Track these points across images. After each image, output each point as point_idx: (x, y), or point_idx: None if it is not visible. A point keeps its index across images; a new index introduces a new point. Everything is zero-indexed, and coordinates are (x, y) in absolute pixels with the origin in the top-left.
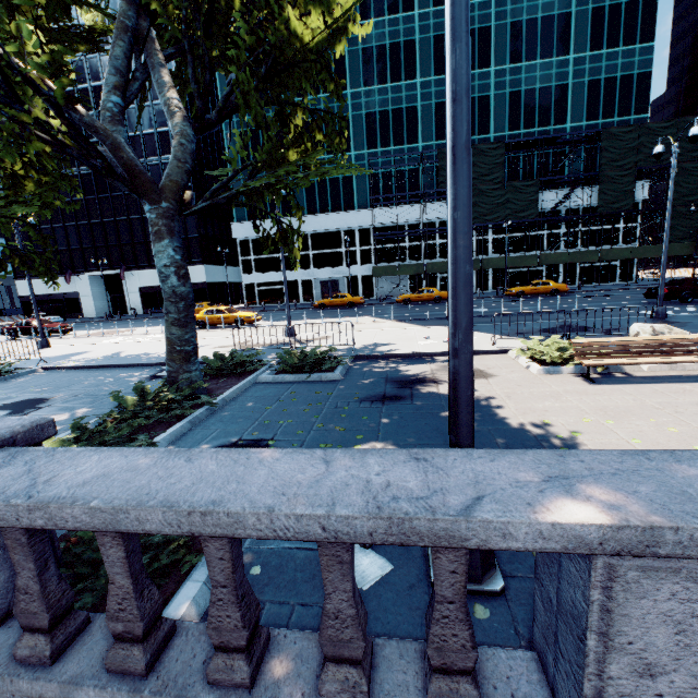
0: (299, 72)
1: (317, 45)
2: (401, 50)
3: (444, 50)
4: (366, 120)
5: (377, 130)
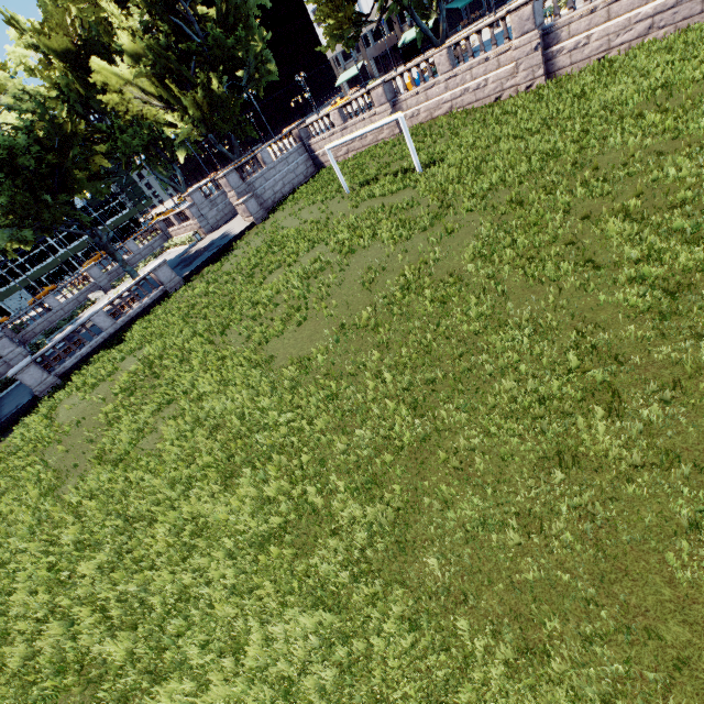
0: None
1: None
2: None
3: None
4: None
5: None
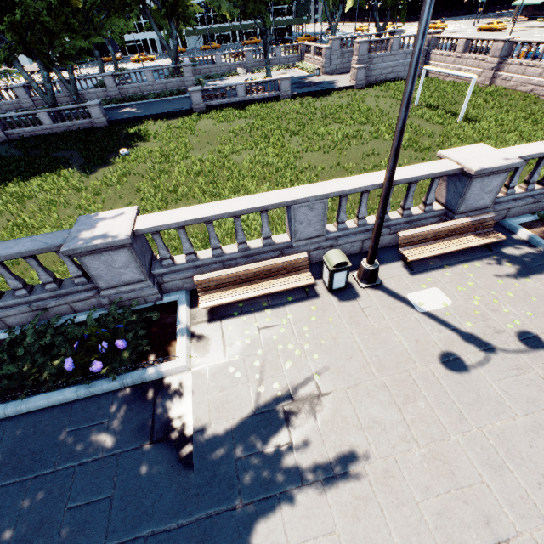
0: None
1: None
2: None
3: None
4: None
5: None
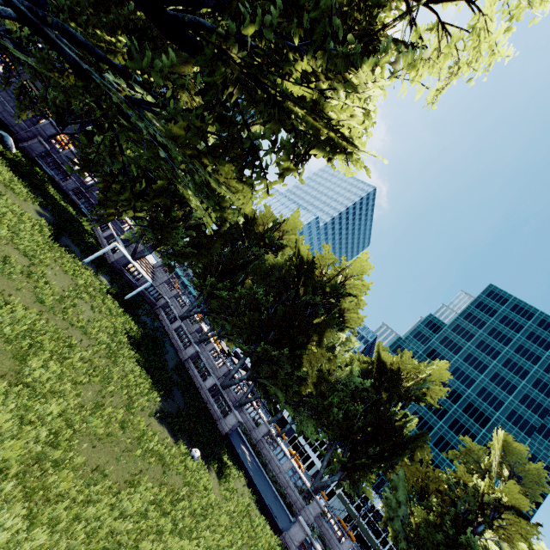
0: None
1: None
2: None
3: None
4: None
5: None
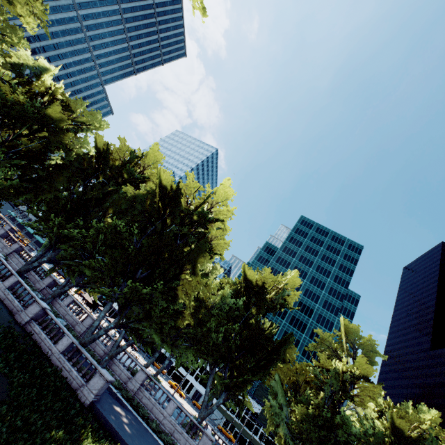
0: None
1: None
2: None
3: None
4: None
5: None
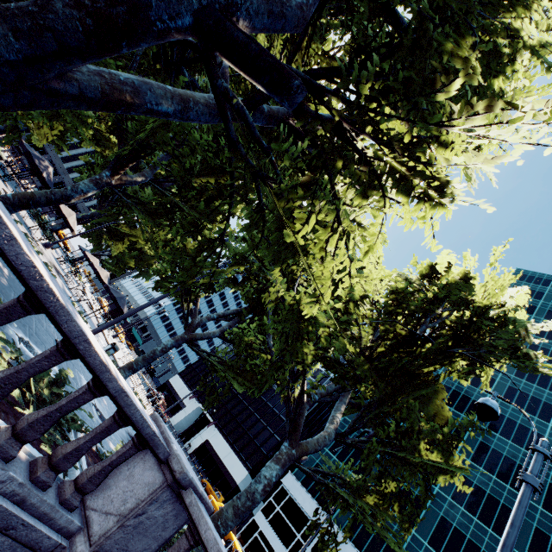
0: (408, 466)
1: (428, 466)
2: (498, 507)
3: (544, 547)
4: (440, 521)
5: (446, 538)
